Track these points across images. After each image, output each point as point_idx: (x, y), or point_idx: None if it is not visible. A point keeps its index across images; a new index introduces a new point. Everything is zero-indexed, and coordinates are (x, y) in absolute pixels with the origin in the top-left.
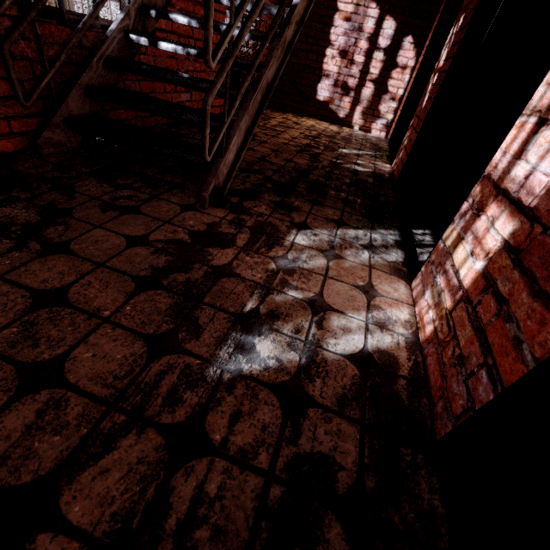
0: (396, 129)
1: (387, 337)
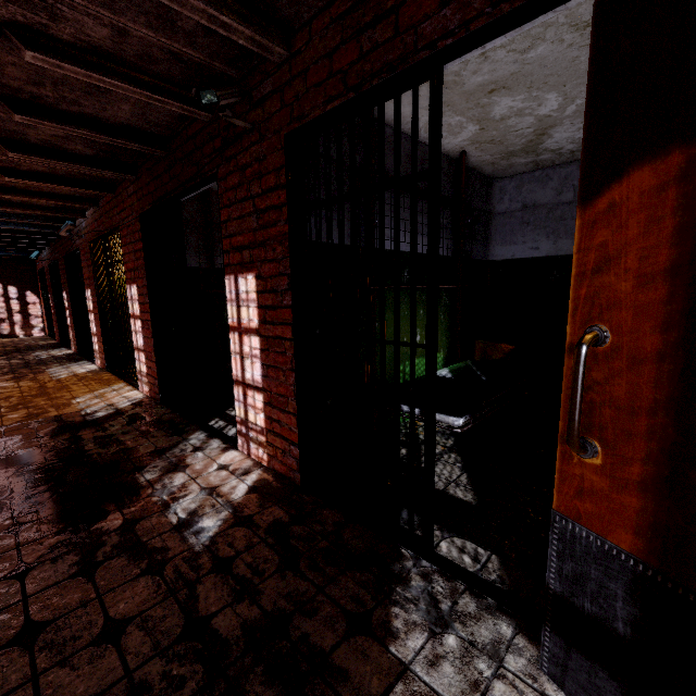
0: (50, 329)
1: (68, 353)
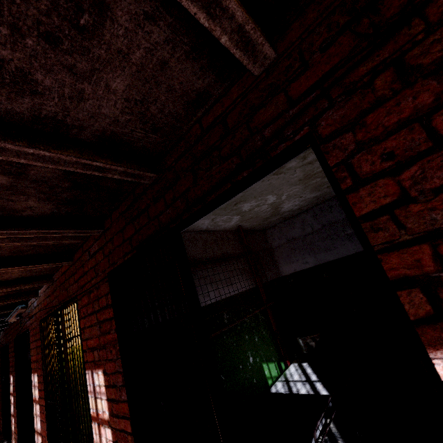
0: None
1: None
